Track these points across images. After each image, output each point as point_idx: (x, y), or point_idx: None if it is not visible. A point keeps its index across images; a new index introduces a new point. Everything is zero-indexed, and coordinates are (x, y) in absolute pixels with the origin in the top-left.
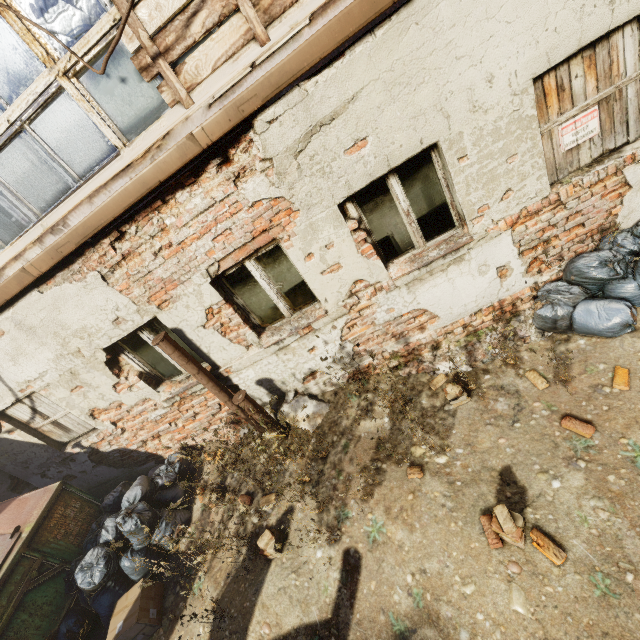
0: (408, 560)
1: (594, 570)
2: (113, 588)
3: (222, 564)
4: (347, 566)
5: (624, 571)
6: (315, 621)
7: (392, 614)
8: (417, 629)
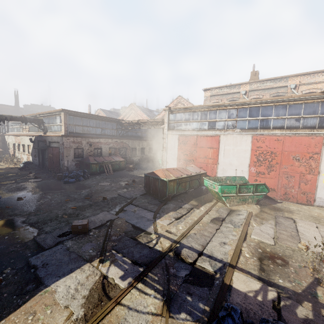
0: None
1: None
2: None
3: None
4: None
5: None
6: None
7: None
8: None
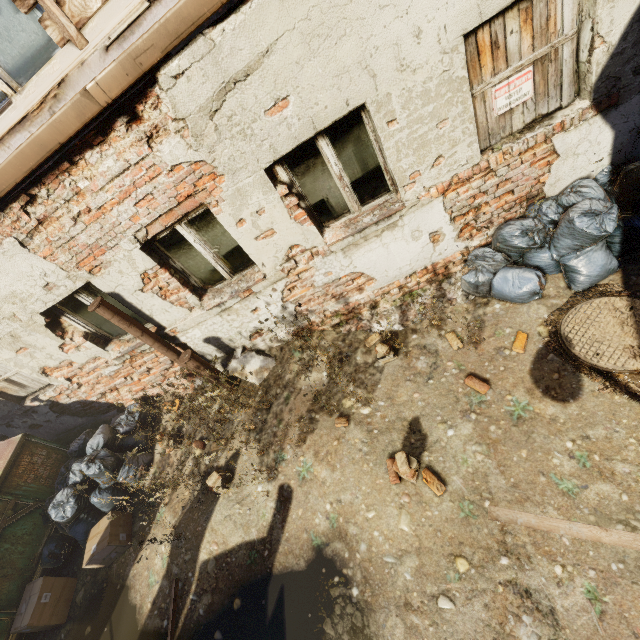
0: (328, 493)
1: (464, 499)
2: (86, 519)
3: (180, 497)
4: (281, 498)
5: (484, 499)
6: (254, 539)
7: (313, 533)
8: (330, 543)
